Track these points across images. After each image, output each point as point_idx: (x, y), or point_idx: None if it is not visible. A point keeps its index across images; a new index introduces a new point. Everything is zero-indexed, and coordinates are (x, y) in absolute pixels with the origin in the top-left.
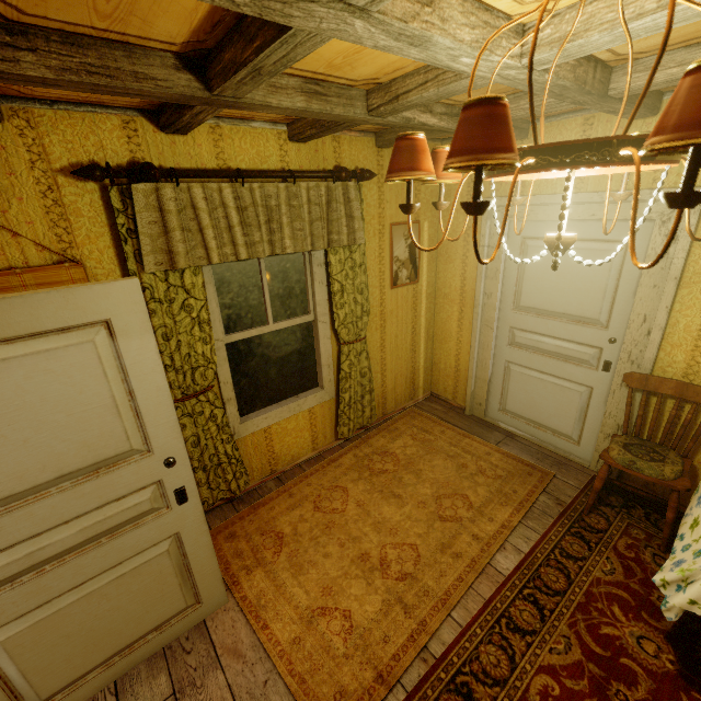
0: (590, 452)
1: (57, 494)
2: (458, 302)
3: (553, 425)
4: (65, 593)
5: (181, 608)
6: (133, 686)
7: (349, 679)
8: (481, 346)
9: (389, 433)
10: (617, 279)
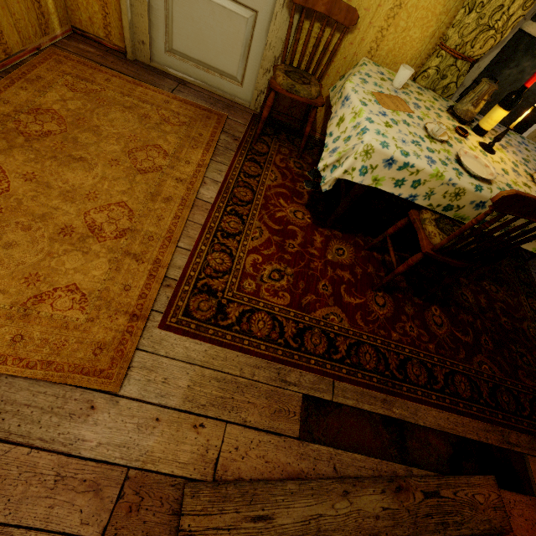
0: (251, 93)
1: None
2: None
3: (221, 65)
4: None
5: None
6: None
7: (104, 334)
8: None
9: (30, 83)
10: None
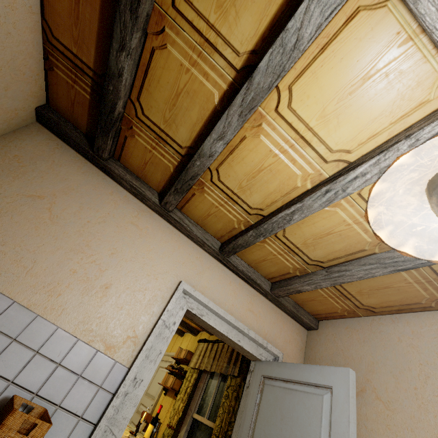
0: None
1: None
2: None
3: None
4: None
5: None
6: None
7: None
8: None
9: None
10: None
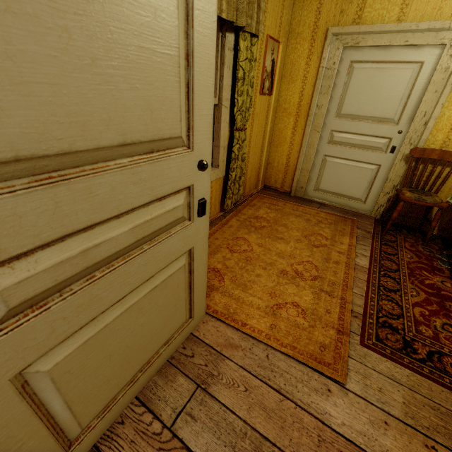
0: (371, 207)
1: (117, 170)
2: (294, 114)
3: (350, 194)
4: (108, 308)
5: (182, 322)
6: (155, 394)
7: (322, 338)
8: (308, 146)
9: (252, 207)
10: (410, 90)
